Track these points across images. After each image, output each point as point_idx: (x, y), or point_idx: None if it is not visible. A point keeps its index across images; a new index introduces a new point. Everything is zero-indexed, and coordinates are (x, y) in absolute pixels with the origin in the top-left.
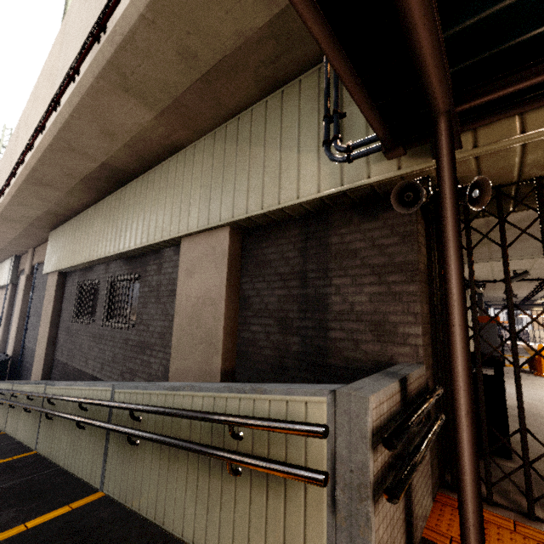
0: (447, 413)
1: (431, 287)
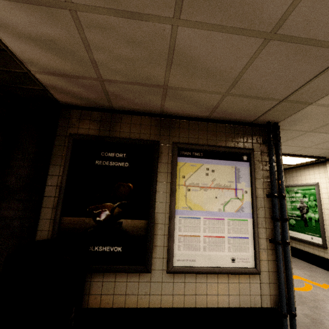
0: None
1: None
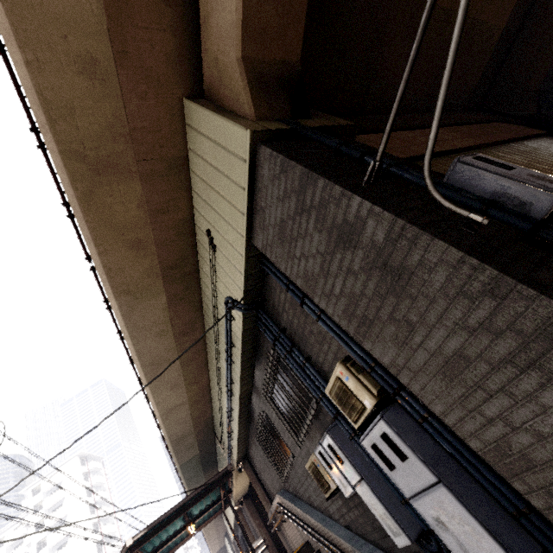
0: (273, 541)
1: (258, 513)
